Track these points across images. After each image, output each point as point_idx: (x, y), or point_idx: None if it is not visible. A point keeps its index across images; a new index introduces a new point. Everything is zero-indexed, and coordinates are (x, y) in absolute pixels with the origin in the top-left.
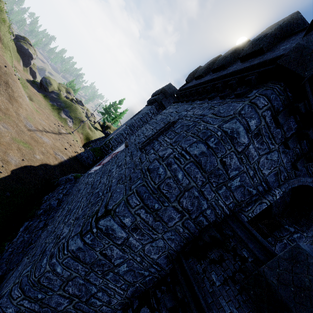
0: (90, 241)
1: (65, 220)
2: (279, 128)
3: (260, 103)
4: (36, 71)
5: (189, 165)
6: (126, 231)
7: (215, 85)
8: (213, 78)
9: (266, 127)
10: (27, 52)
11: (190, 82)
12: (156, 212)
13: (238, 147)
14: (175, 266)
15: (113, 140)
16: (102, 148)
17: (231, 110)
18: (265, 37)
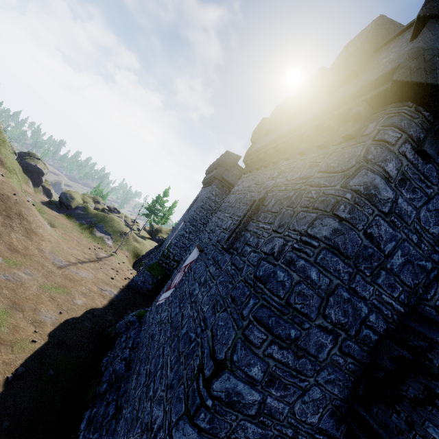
0: (208, 425)
1: (150, 394)
2: (430, 163)
3: (390, 137)
4: (51, 187)
5: (321, 255)
6: (258, 389)
7: (302, 134)
8: (295, 126)
9: (411, 167)
10: (35, 169)
11: (258, 141)
12: (295, 343)
13: (382, 207)
14: (353, 427)
15: (173, 247)
16: (161, 262)
17: (349, 159)
18: (351, 57)
